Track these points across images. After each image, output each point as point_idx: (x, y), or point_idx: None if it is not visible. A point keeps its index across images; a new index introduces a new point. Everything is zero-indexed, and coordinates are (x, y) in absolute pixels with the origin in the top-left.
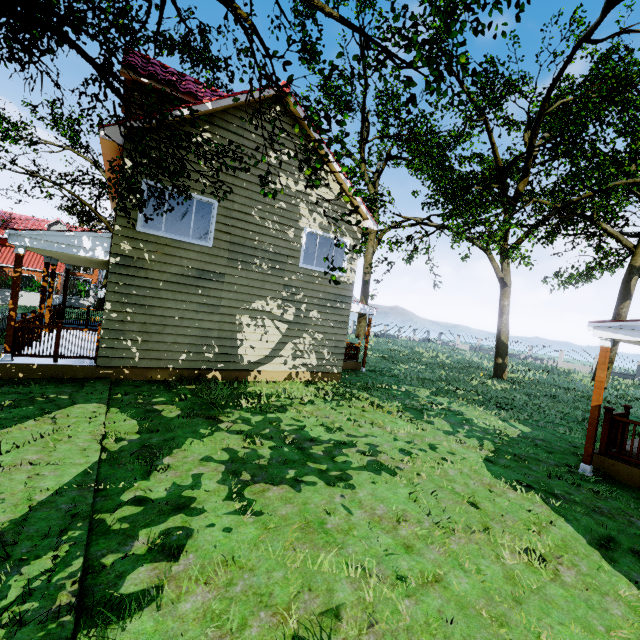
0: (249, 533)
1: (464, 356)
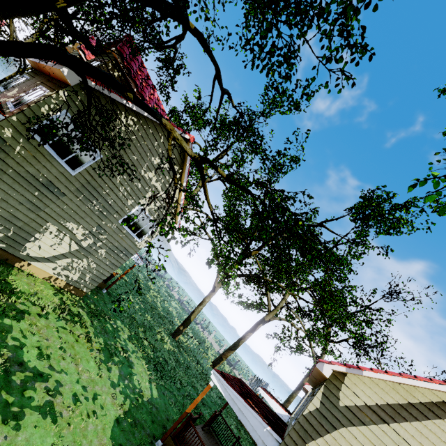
0: None
1: (170, 306)
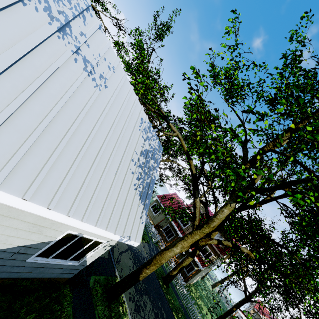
0: None
1: None
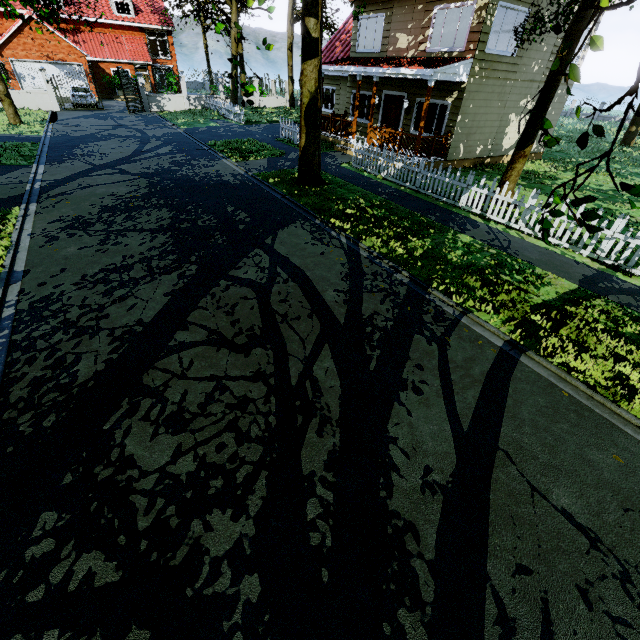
0: None
1: (574, 125)
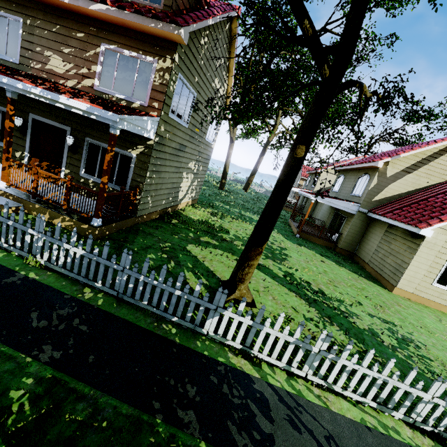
0: (305, 274)
1: None
